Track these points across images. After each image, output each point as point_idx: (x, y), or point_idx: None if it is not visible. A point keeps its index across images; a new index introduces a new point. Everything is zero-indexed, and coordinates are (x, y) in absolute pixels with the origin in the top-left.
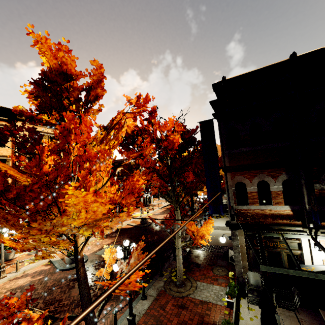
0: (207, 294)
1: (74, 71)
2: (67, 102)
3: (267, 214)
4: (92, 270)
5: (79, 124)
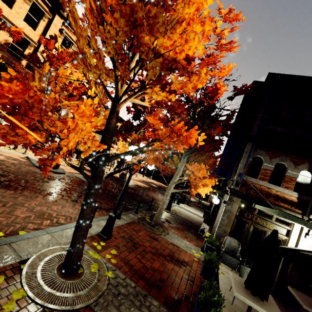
0: (178, 242)
1: None
2: None
3: (272, 193)
4: (68, 181)
5: None
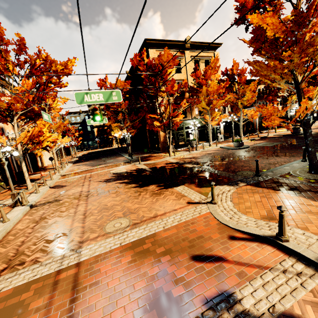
0: None
1: None
2: None
3: None
4: (258, 149)
5: None
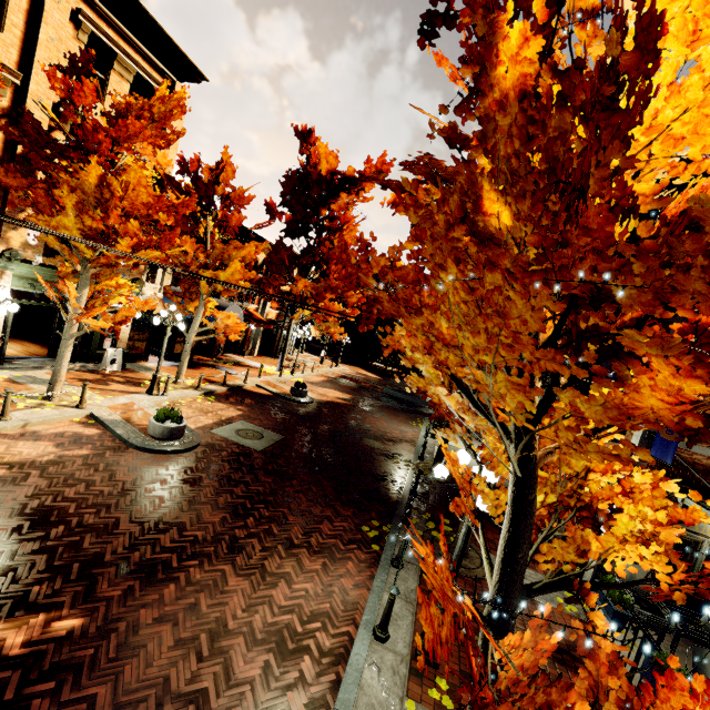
0: None
1: None
2: None
3: None
4: (227, 471)
5: None
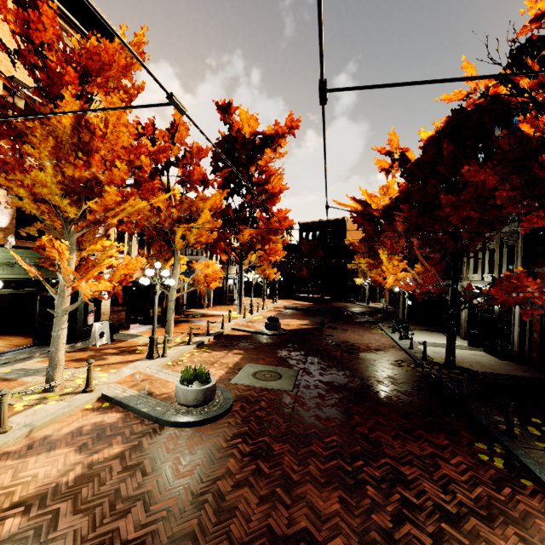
0: None
1: None
2: None
3: None
4: (284, 425)
5: None
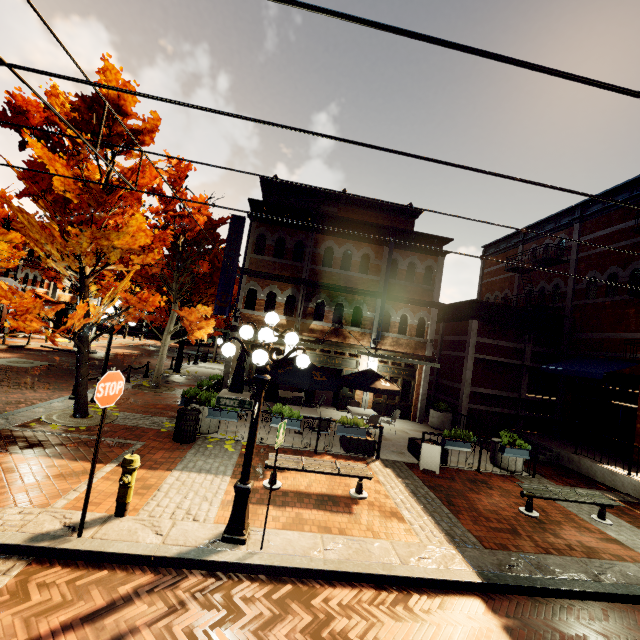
0: None
1: (130, 110)
2: (107, 131)
3: None
4: None
5: (113, 159)
